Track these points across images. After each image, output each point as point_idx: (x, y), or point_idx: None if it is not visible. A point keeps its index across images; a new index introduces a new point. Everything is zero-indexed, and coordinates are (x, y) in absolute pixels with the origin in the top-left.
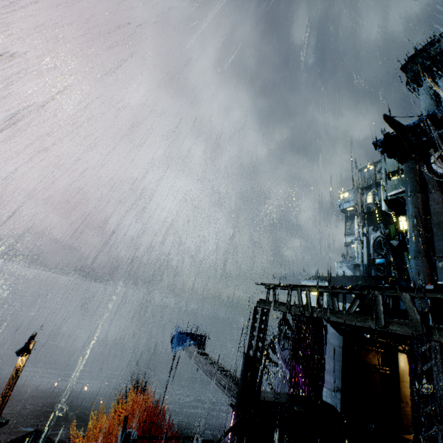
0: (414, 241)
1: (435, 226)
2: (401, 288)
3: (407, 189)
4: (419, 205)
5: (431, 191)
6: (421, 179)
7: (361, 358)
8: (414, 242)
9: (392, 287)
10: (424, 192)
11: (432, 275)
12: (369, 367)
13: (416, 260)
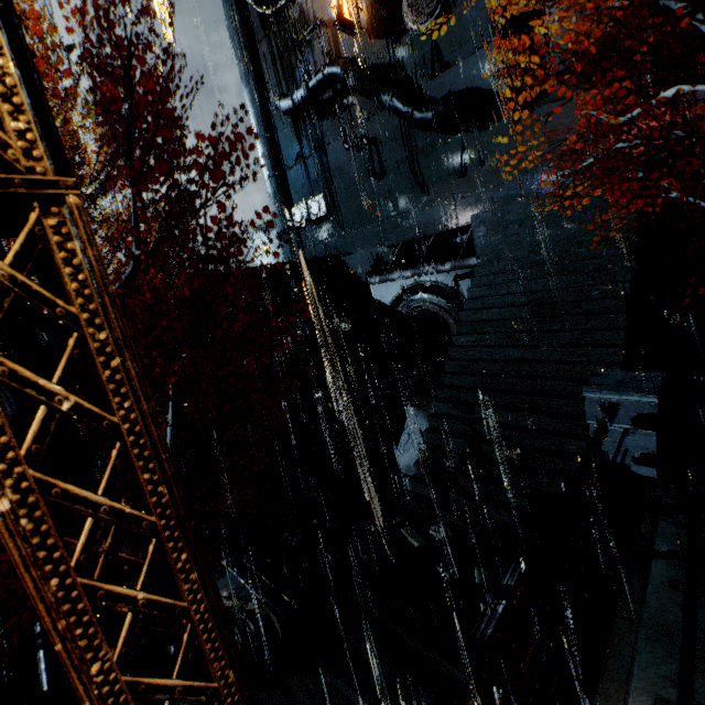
0: (263, 151)
1: (276, 115)
2: None
3: (234, 42)
4: (252, 76)
5: (259, 40)
6: (245, 13)
7: None
8: (263, 152)
9: None
10: (254, 45)
11: (290, 200)
12: None
13: (271, 183)
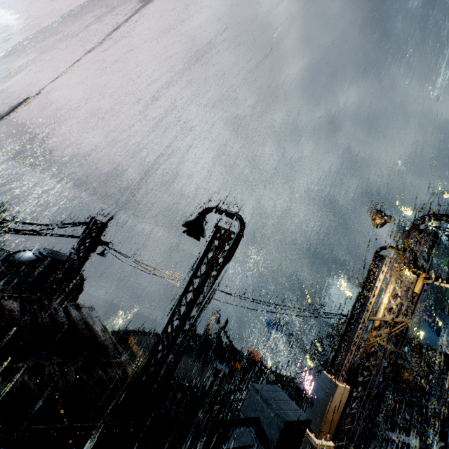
0: None
1: None
2: (448, 364)
3: None
4: None
5: None
6: None
7: (401, 375)
8: None
9: (444, 363)
10: None
11: None
12: (404, 382)
13: None
